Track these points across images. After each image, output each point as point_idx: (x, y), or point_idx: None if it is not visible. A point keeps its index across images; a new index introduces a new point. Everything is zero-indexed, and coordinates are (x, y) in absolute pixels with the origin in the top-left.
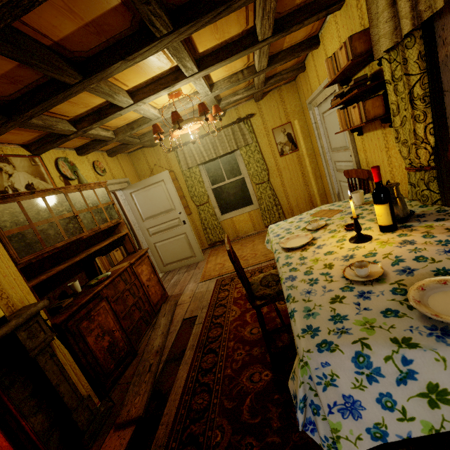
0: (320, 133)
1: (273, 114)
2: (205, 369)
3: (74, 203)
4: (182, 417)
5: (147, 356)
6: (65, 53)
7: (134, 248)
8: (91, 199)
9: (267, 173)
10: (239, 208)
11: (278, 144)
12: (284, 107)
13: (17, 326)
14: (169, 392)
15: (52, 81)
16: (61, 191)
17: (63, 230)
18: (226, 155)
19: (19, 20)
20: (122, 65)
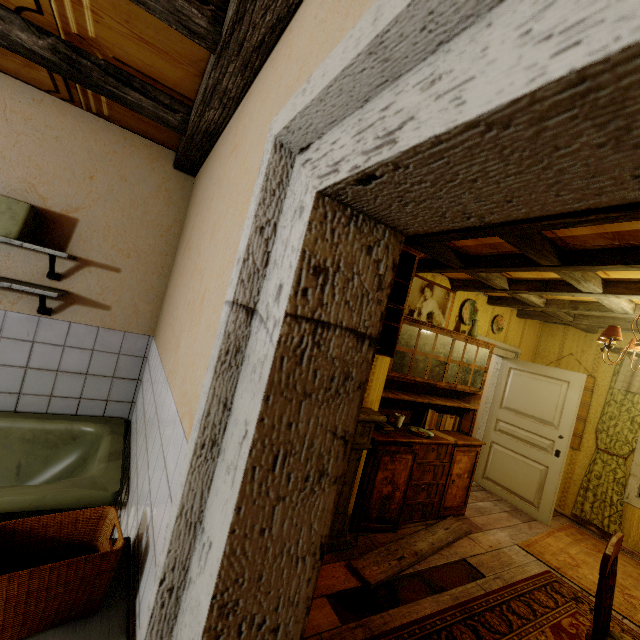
0: None
1: None
2: (455, 637)
3: (453, 350)
4: (402, 638)
5: (404, 545)
6: (560, 243)
7: (470, 430)
8: (469, 354)
9: None
10: None
11: None
12: None
13: (362, 420)
14: (402, 602)
15: (526, 255)
16: (452, 336)
17: (429, 369)
18: None
19: None
20: (620, 267)
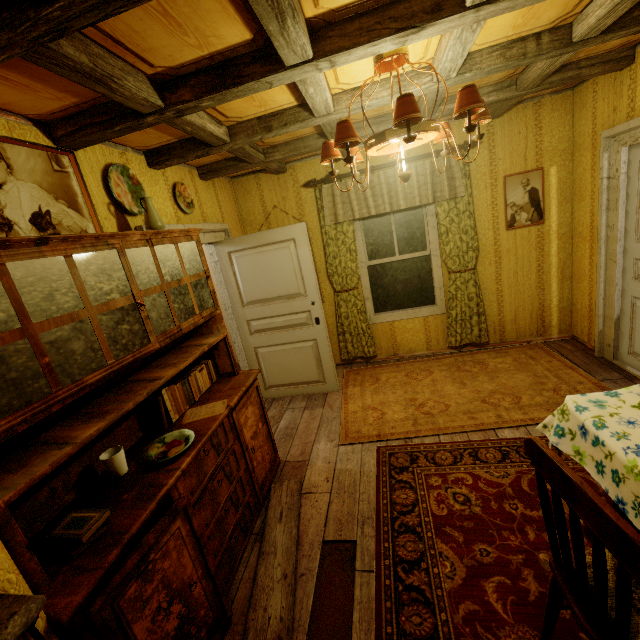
0: (619, 199)
1: (513, 149)
2: None
3: (135, 272)
4: None
5: None
6: None
7: (233, 367)
8: (169, 264)
9: (476, 255)
10: (408, 307)
11: (508, 206)
12: (538, 138)
13: None
14: None
15: None
16: (112, 244)
17: (106, 339)
18: (406, 209)
19: None
20: None
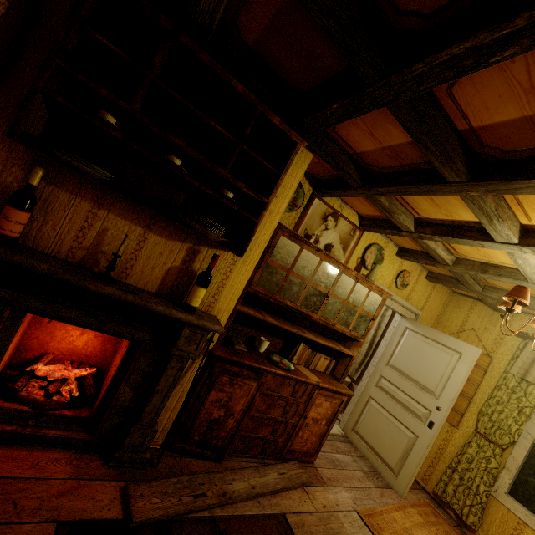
0: None
1: None
2: None
3: (339, 285)
4: None
5: (216, 480)
6: (473, 145)
7: (342, 376)
8: (357, 295)
9: None
10: None
11: None
12: None
13: (190, 322)
14: None
15: (431, 170)
16: (340, 267)
17: (304, 296)
18: None
19: (449, 92)
20: None
